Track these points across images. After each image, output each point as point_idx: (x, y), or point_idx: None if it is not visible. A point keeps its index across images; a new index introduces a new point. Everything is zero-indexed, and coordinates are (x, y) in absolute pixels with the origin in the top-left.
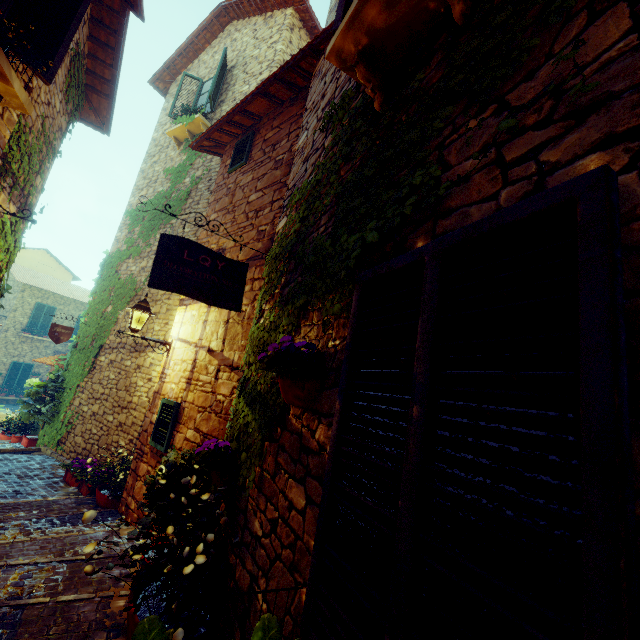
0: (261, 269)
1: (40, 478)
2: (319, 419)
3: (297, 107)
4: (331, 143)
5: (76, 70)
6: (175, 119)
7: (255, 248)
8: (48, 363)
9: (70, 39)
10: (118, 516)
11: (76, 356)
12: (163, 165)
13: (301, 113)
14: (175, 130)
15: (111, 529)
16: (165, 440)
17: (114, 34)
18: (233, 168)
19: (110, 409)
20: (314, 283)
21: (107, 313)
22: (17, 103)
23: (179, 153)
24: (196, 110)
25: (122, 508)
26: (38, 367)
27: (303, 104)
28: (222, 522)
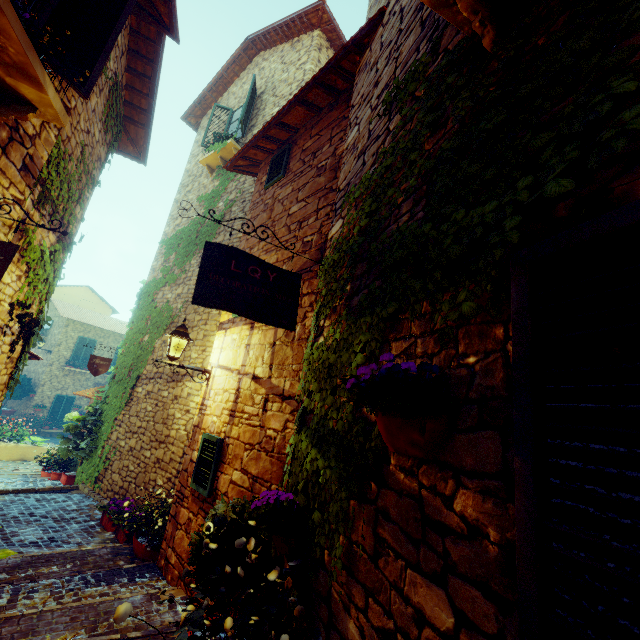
0: (310, 283)
1: (76, 521)
2: (456, 479)
3: (338, 111)
4: (401, 122)
5: (114, 100)
6: (207, 147)
7: (301, 261)
8: (87, 396)
9: (107, 53)
10: (157, 571)
11: (114, 388)
12: (196, 193)
13: (343, 116)
14: (208, 158)
15: (150, 591)
16: (208, 482)
17: (150, 63)
18: (270, 183)
19: (147, 444)
20: (409, 283)
21: (144, 342)
22: (52, 114)
23: (212, 180)
24: (228, 136)
25: (161, 561)
26: (79, 399)
27: (345, 106)
28: (296, 614)
